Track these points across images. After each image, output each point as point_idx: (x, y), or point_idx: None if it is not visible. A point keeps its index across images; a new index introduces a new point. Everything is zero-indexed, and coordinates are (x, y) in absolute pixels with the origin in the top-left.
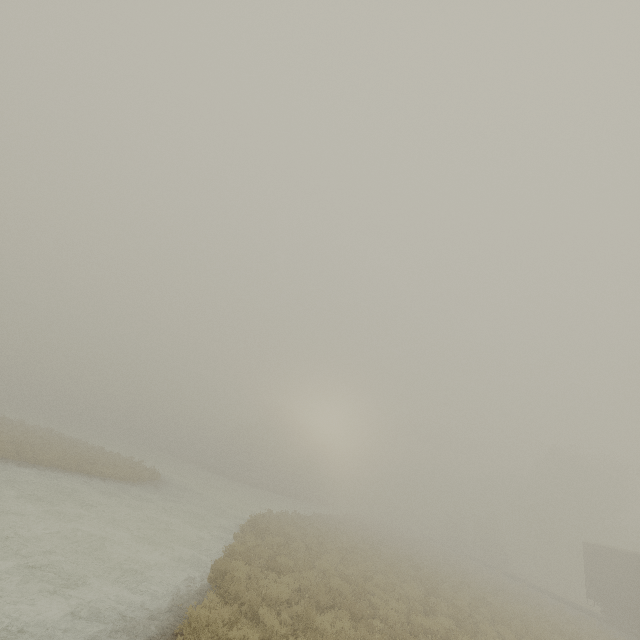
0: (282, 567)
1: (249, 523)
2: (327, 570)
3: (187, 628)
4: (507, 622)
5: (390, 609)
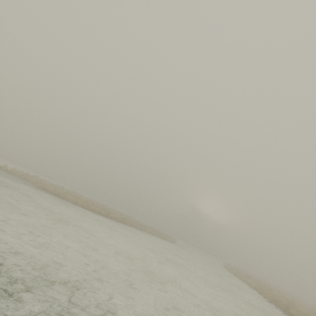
0: (287, 300)
1: (236, 271)
2: (300, 304)
3: None
4: None
5: None
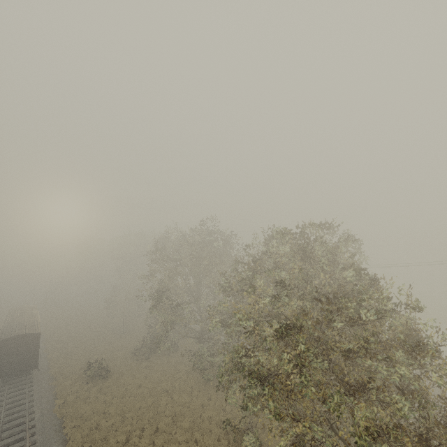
0: None
1: None
2: None
3: None
4: None
5: None
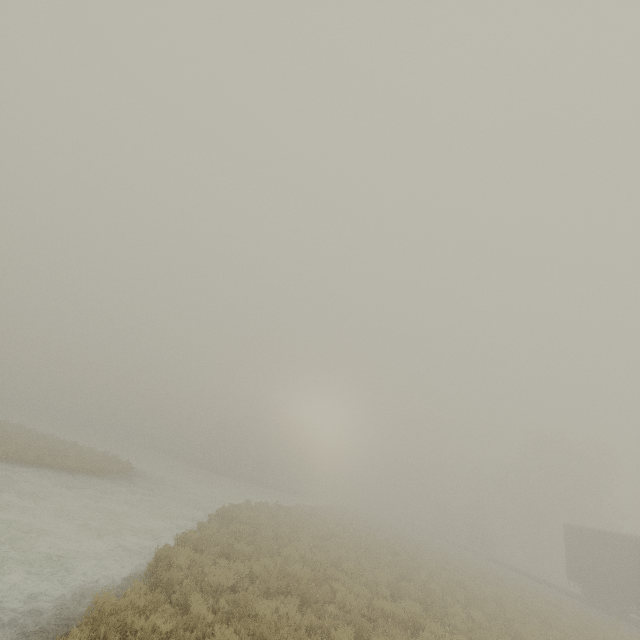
0: (237, 554)
1: (218, 512)
2: (289, 556)
3: (84, 618)
4: (480, 604)
5: (348, 594)
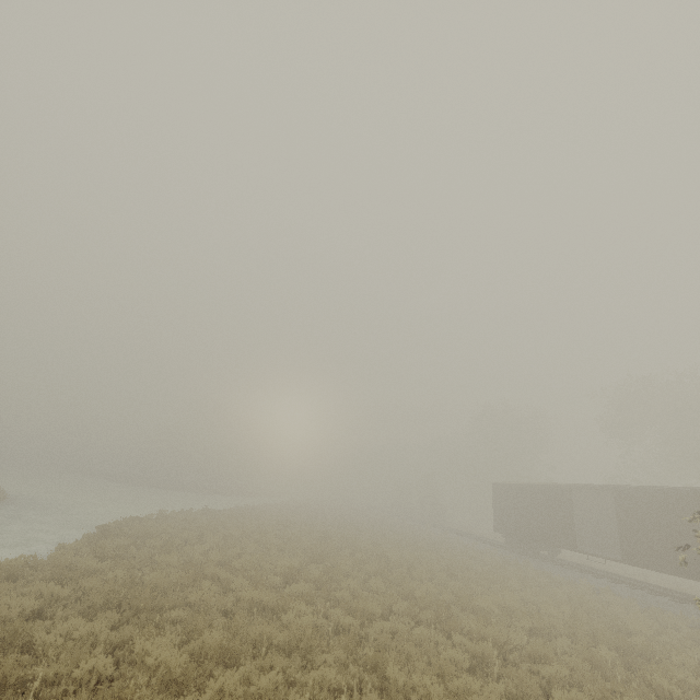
0: (71, 574)
1: (97, 530)
2: (158, 564)
3: None
4: (386, 572)
5: (207, 592)
